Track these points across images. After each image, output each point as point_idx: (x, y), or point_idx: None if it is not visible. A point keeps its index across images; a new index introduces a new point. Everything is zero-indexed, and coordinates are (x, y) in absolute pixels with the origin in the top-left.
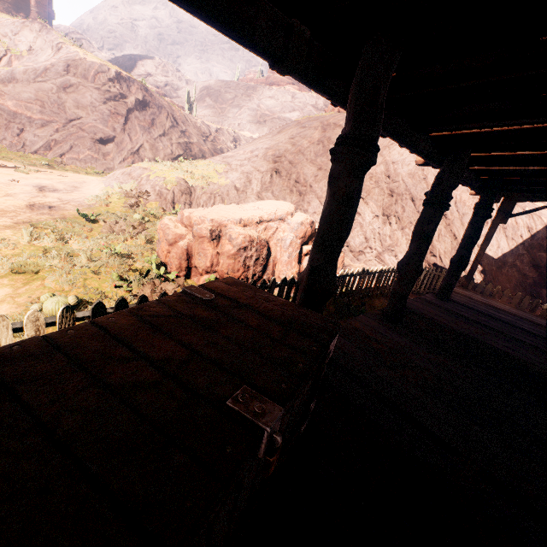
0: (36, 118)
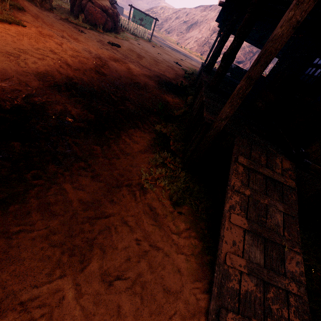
0: (222, 51)
